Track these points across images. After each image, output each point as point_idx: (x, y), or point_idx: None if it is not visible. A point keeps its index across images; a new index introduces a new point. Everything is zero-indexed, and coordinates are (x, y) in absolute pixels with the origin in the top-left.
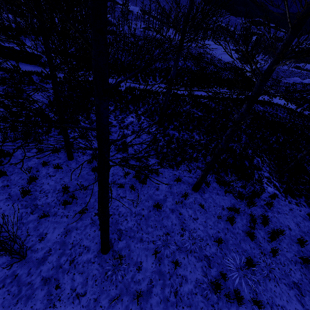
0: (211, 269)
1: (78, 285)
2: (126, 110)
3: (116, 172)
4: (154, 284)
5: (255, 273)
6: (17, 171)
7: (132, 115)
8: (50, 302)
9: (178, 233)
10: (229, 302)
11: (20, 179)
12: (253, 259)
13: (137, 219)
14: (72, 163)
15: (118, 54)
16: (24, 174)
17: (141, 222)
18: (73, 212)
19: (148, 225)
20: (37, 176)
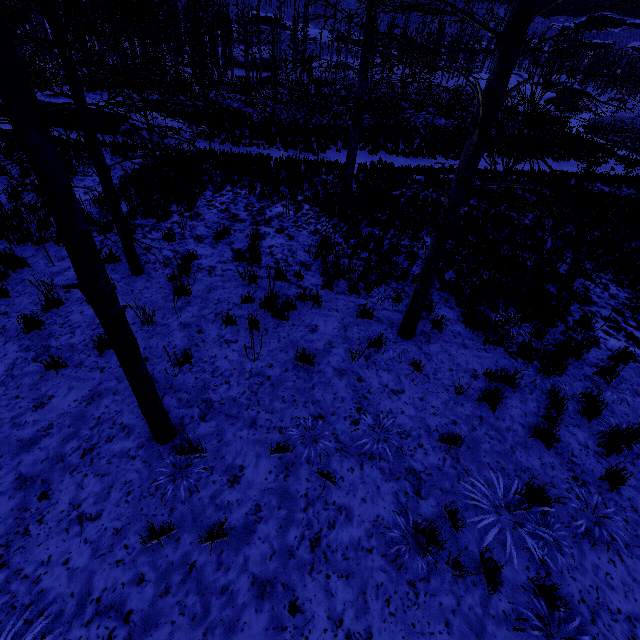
0: (422, 500)
1: (89, 497)
2: (272, 194)
3: (227, 298)
4: (263, 516)
5: (547, 523)
6: (29, 291)
7: (285, 202)
8: (19, 524)
9: (345, 418)
10: (461, 581)
11: (31, 304)
12: (548, 492)
13: (253, 384)
14: (139, 280)
15: (277, 109)
16: (42, 296)
17: (260, 389)
18: (116, 363)
19: (276, 396)
20: (64, 300)
